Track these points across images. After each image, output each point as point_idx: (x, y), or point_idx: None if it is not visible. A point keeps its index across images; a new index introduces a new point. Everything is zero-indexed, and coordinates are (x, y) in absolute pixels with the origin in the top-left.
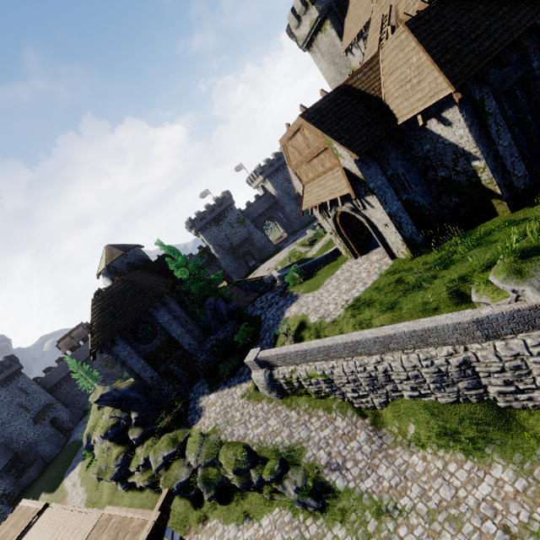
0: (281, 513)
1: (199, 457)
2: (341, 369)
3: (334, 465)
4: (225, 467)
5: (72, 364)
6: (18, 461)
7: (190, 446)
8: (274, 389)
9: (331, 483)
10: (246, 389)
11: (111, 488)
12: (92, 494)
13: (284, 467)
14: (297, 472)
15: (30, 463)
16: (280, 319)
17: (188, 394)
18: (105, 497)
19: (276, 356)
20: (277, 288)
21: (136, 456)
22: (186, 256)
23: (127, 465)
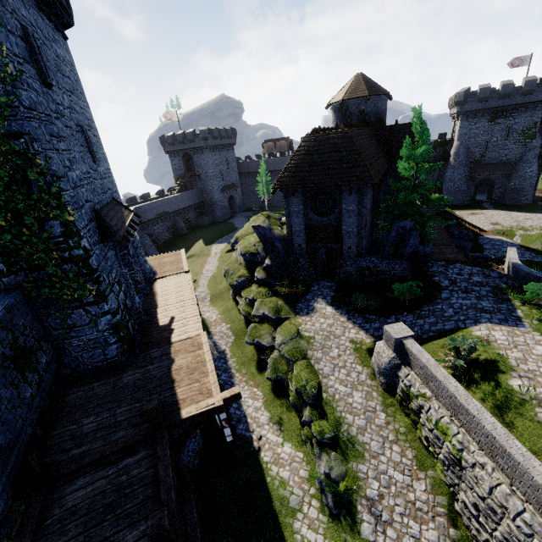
0: (302, 462)
1: (283, 345)
2: (491, 482)
3: (376, 510)
4: (294, 378)
5: (263, 168)
6: (203, 207)
7: (284, 328)
8: (386, 378)
9: (358, 516)
10: (361, 340)
11: (228, 285)
12: (219, 273)
13: (333, 442)
14: (340, 463)
15: (207, 214)
16: (465, 323)
17: (313, 283)
18: (222, 285)
19: (423, 365)
20: (495, 274)
21: (250, 288)
22: (430, 151)
23: (242, 287)
